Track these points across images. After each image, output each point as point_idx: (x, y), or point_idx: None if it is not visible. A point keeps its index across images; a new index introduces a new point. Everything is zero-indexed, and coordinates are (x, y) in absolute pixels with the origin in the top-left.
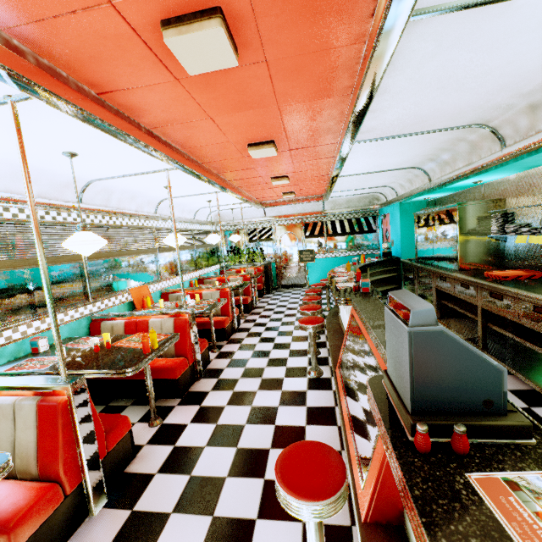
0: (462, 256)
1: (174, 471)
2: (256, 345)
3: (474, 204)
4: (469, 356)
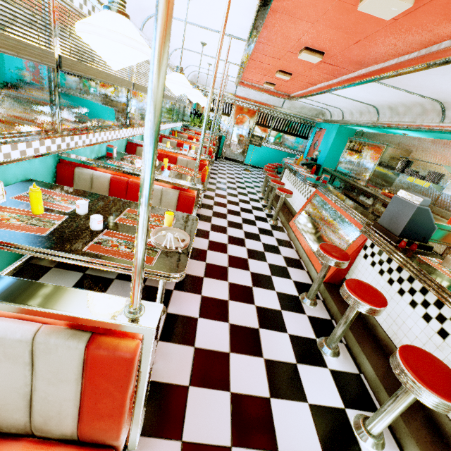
0: (372, 178)
1: (217, 251)
2: (226, 196)
3: (395, 148)
4: (430, 221)
